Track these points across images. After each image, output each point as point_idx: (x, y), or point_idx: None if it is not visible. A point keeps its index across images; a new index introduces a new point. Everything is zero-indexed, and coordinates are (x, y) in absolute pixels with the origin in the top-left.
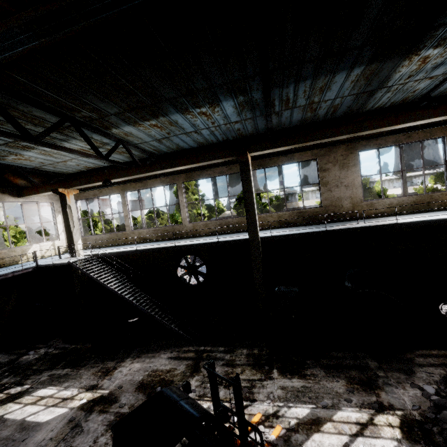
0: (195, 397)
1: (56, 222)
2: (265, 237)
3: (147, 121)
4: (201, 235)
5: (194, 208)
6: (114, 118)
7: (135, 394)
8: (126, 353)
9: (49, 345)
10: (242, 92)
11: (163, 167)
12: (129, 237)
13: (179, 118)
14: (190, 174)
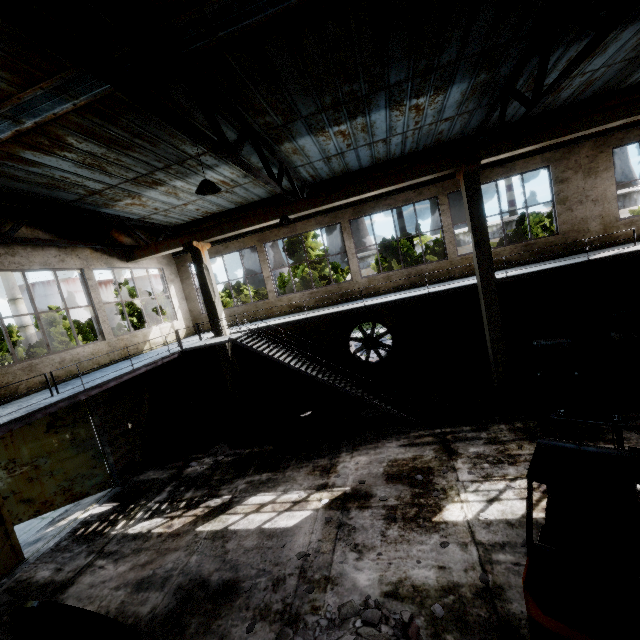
0: (479, 479)
1: (169, 295)
2: (498, 279)
3: (337, 125)
4: (402, 286)
5: (315, 269)
6: (299, 123)
7: (390, 486)
8: (333, 448)
9: (213, 453)
10: (490, 66)
11: (347, 194)
12: (274, 306)
13: (381, 117)
14: (360, 207)
